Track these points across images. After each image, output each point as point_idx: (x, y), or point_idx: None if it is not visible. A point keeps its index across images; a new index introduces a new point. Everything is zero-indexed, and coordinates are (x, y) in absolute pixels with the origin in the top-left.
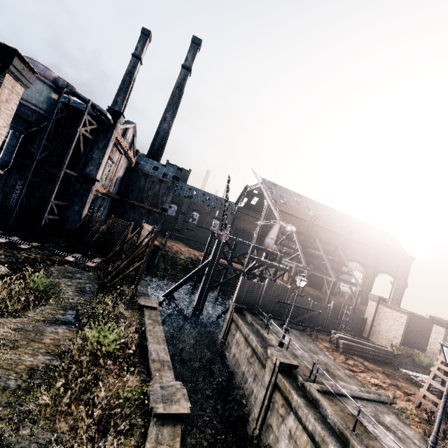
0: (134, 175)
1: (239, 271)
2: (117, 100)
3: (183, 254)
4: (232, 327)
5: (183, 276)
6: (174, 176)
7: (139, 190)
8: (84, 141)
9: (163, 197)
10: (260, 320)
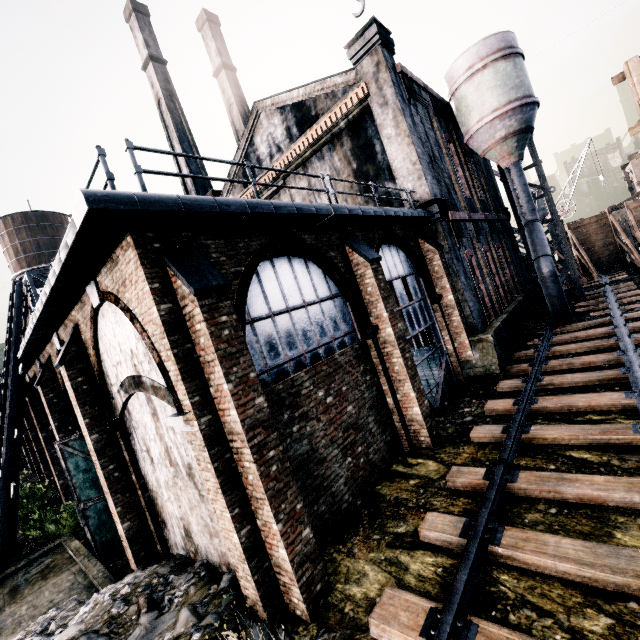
0: None
1: None
2: (185, 150)
3: None
4: None
5: None
6: None
7: None
8: (482, 164)
9: None
10: None
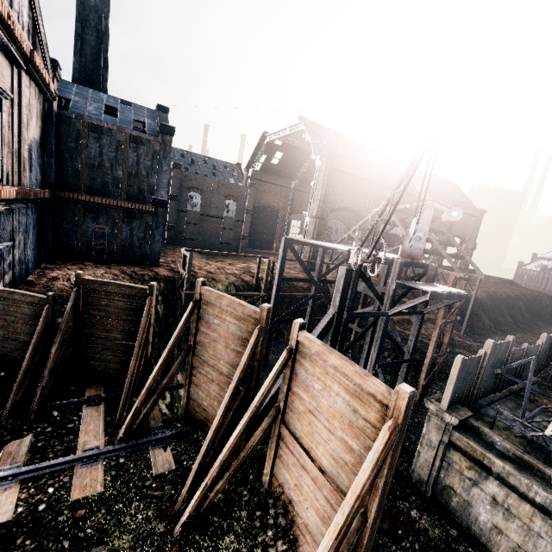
0: (67, 132)
1: (382, 315)
2: None
3: (218, 280)
4: (455, 459)
5: None
6: (162, 125)
7: (92, 169)
8: None
9: (150, 176)
10: (509, 434)
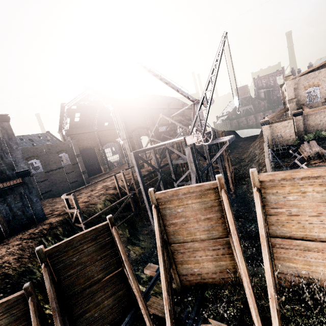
0: None
1: (210, 165)
2: None
3: (95, 203)
4: None
5: (120, 221)
6: None
7: None
8: None
9: (4, 158)
10: None
